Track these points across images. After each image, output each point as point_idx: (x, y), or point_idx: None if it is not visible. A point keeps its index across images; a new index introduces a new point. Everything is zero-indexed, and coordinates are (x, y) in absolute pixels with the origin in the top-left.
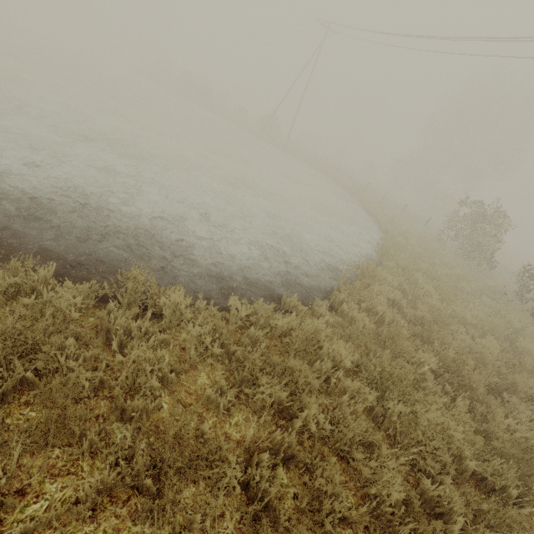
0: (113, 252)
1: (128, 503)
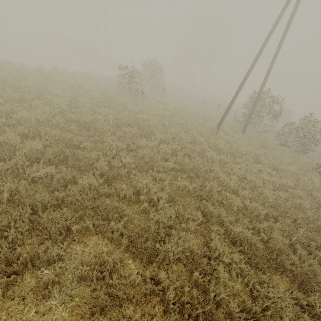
0: None
1: None
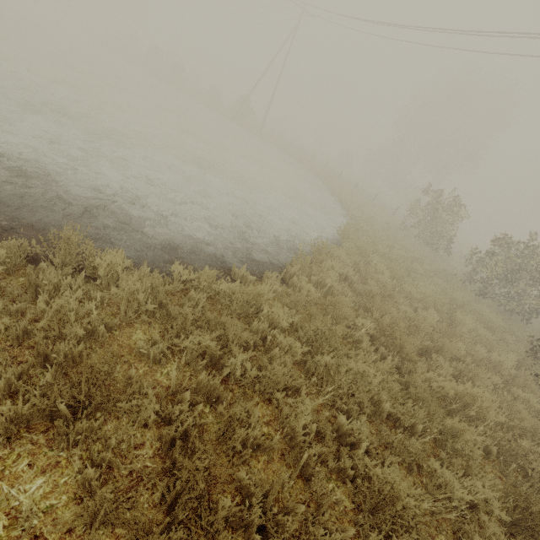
0: (53, 219)
1: (47, 433)
